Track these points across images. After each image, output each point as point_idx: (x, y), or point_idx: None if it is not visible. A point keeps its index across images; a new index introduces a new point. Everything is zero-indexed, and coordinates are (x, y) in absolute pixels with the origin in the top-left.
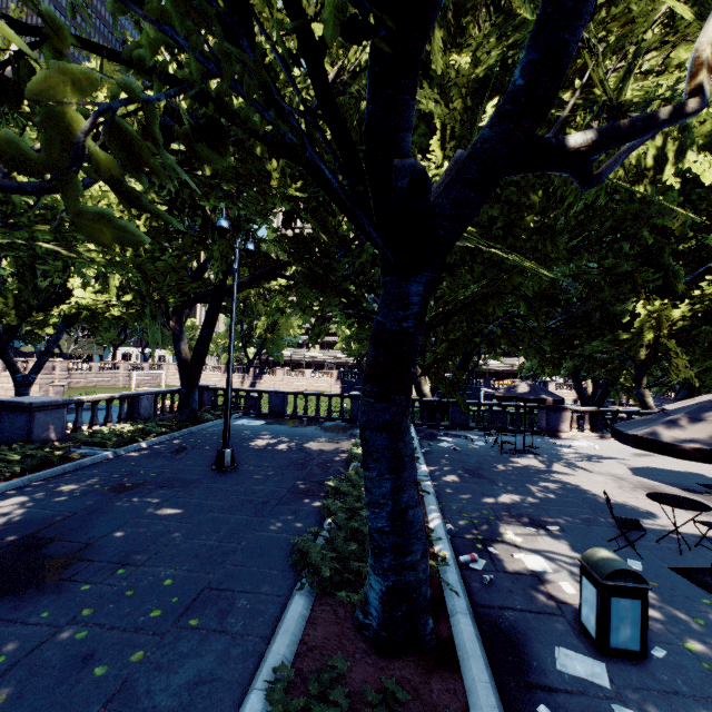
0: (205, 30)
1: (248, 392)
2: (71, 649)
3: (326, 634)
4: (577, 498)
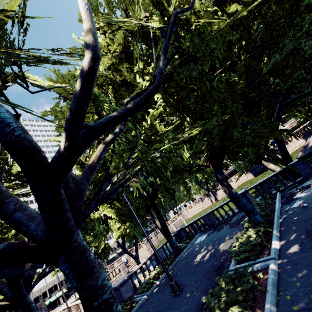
0: None
1: (194, 222)
2: None
3: None
4: None
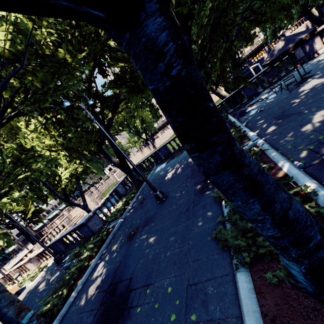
0: None
1: (151, 156)
2: None
3: (275, 300)
4: None
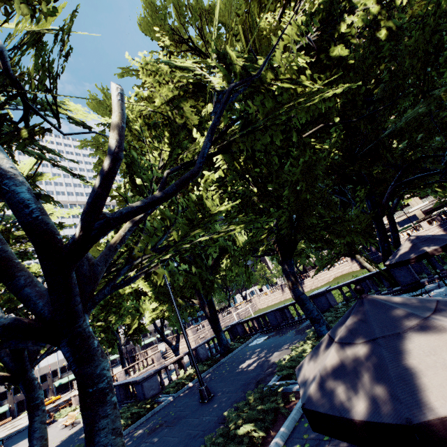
0: None
1: (256, 318)
2: None
3: None
4: None
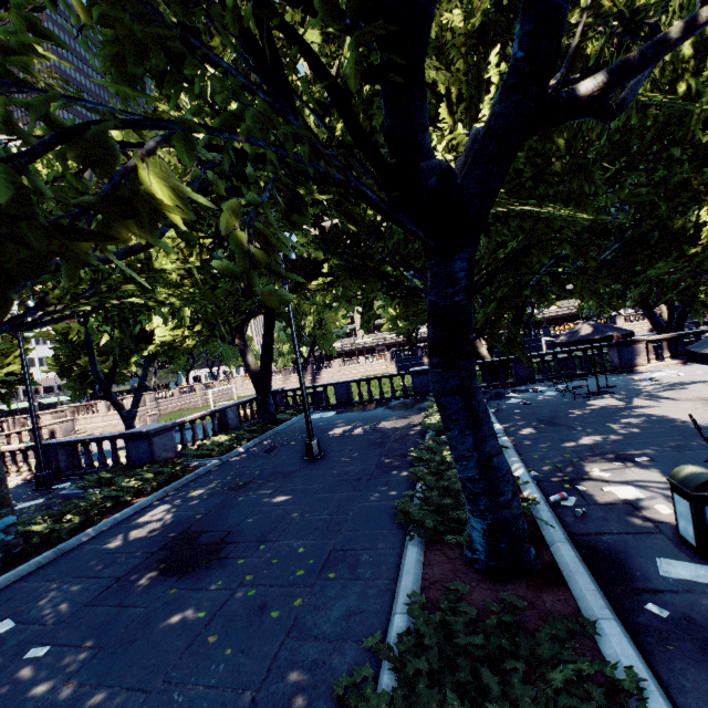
0: (269, 124)
1: (314, 388)
2: (248, 602)
3: (442, 571)
4: (664, 428)
